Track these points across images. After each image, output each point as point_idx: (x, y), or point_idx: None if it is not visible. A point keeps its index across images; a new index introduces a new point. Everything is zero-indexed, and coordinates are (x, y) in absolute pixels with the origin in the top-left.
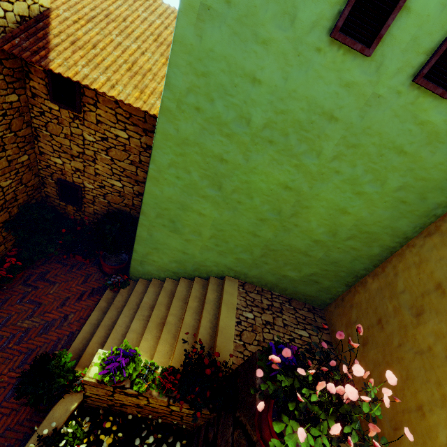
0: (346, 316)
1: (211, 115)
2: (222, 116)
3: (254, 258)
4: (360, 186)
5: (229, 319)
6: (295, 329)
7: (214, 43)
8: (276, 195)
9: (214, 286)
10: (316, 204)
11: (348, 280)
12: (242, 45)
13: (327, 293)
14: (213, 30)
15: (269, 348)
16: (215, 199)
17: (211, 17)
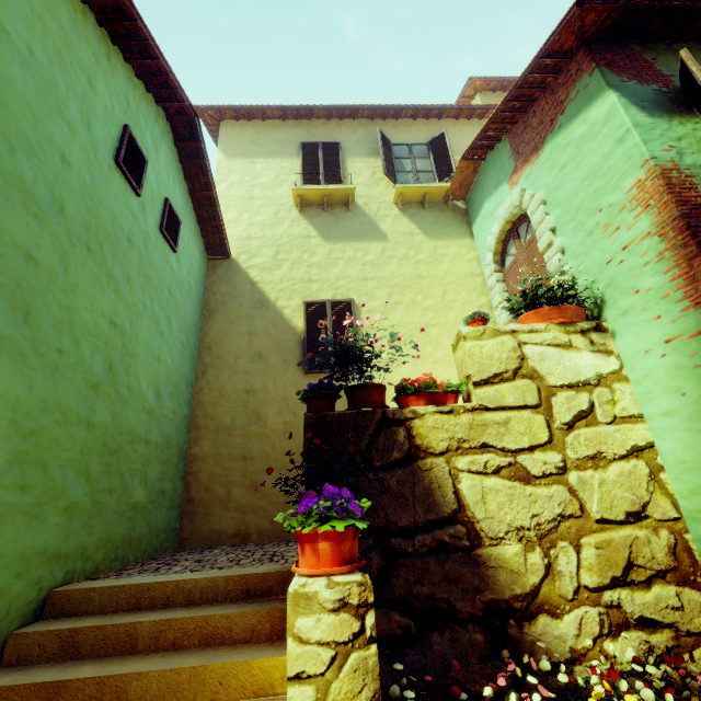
0: (214, 504)
1: (10, 170)
2: (27, 181)
3: (93, 489)
4: (159, 325)
5: (185, 575)
6: (211, 553)
7: (14, 76)
8: (104, 336)
9: (55, 625)
10: (139, 350)
11: (181, 468)
12: (47, 108)
13: (174, 509)
14: (13, 60)
15: (312, 390)
16: (18, 345)
17: (10, 44)
